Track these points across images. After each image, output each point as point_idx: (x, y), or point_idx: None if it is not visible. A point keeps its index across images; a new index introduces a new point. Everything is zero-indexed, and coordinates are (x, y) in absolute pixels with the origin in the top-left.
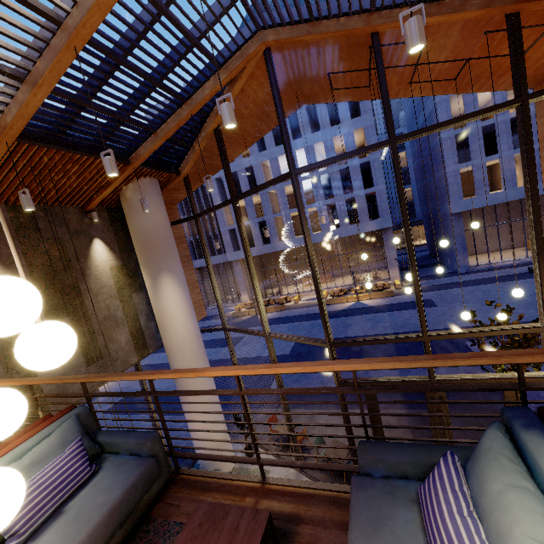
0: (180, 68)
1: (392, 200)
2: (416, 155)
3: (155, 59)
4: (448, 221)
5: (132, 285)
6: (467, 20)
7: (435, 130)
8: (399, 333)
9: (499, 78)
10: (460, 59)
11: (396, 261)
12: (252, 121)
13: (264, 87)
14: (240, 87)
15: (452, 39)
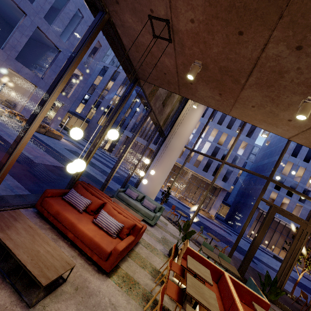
0: None
1: None
2: (251, 174)
3: None
4: (251, 208)
5: (181, 98)
6: None
7: None
8: (217, 231)
9: None
10: None
11: (218, 207)
12: None
13: None
14: None
15: None
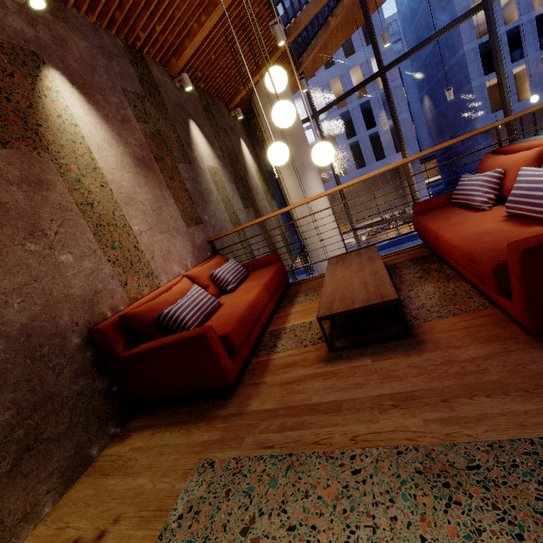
0: None
1: None
2: (425, 84)
3: None
4: (474, 141)
5: (268, 192)
6: None
7: None
8: None
9: None
10: None
11: (425, 191)
12: None
13: None
14: None
15: None
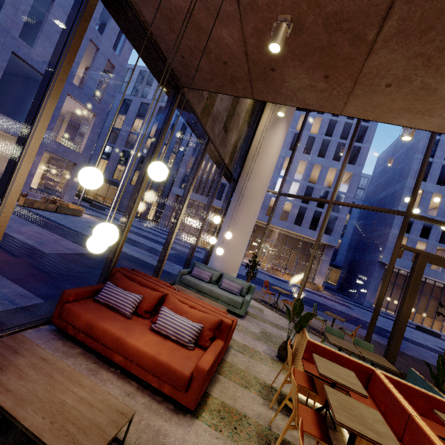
0: None
1: None
2: (364, 217)
3: None
4: (373, 266)
5: (249, 117)
6: None
7: None
8: (332, 307)
9: None
10: None
11: (325, 272)
12: None
13: None
14: None
15: None
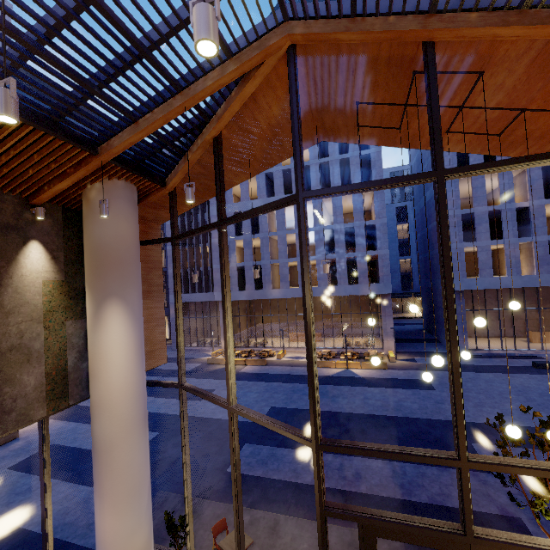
0: (177, 38)
1: (391, 267)
2: (420, 229)
3: (143, 11)
4: None
5: (70, 308)
6: (542, 51)
7: (500, 167)
8: (393, 417)
9: (549, 142)
10: (514, 107)
11: (392, 330)
12: (261, 144)
13: (282, 104)
14: (253, 89)
15: (514, 77)
